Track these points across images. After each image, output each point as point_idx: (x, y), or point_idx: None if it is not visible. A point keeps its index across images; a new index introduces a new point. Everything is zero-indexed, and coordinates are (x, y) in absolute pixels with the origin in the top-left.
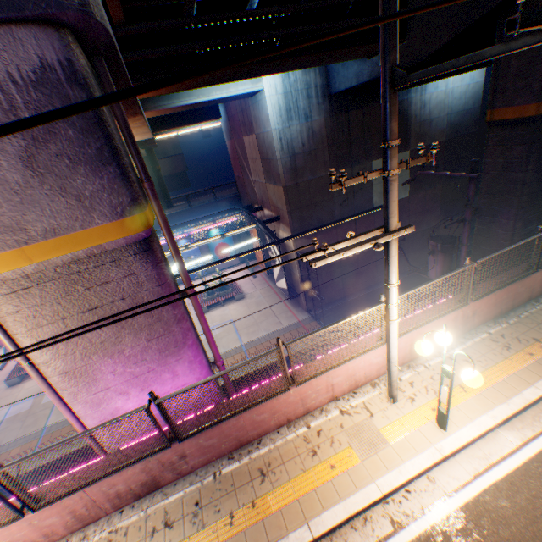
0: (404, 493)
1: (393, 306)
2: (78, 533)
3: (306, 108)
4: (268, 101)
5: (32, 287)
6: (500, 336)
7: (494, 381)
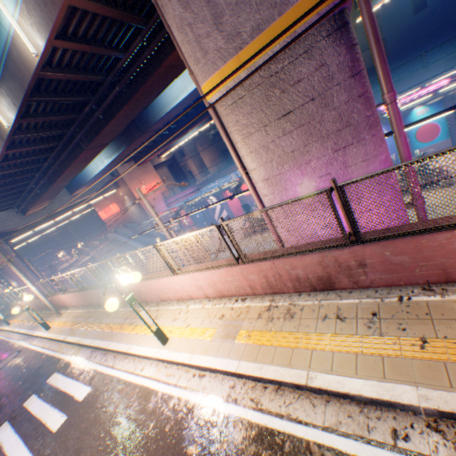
0: None
1: None
2: (268, 296)
3: None
4: None
5: (244, 97)
6: None
7: None
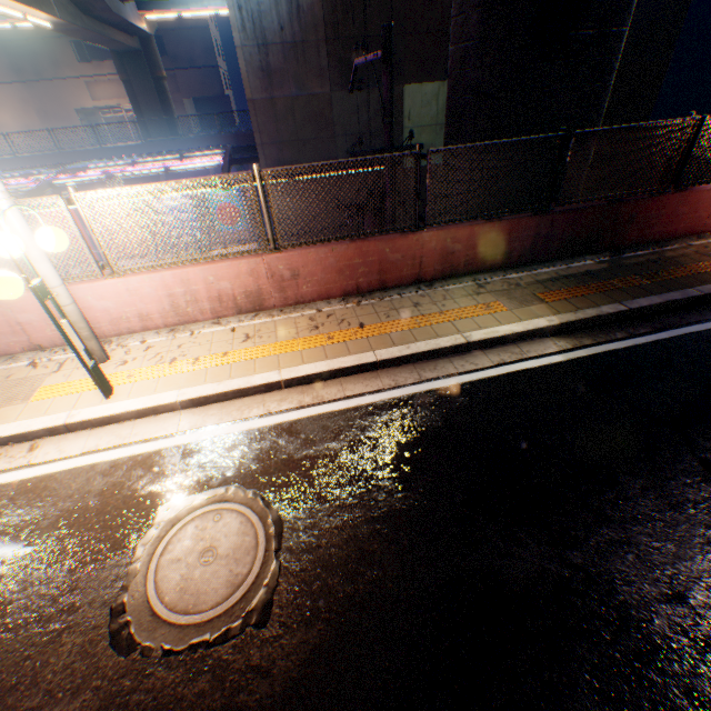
0: None
1: None
2: None
3: None
4: None
5: None
6: (328, 316)
7: (243, 360)
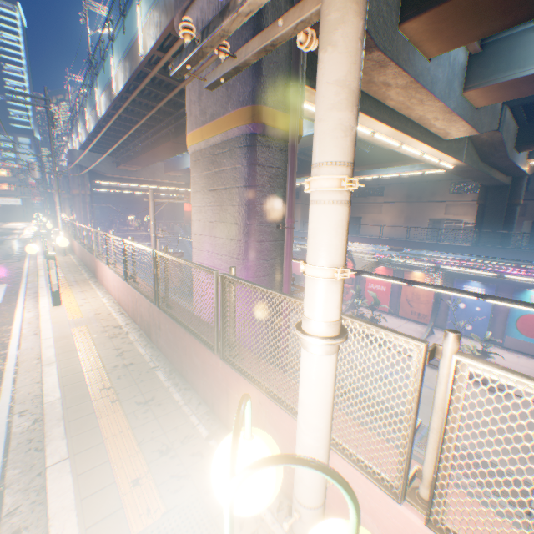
0: None
1: (307, 271)
2: (131, 320)
3: None
4: None
5: (201, 160)
6: None
7: None
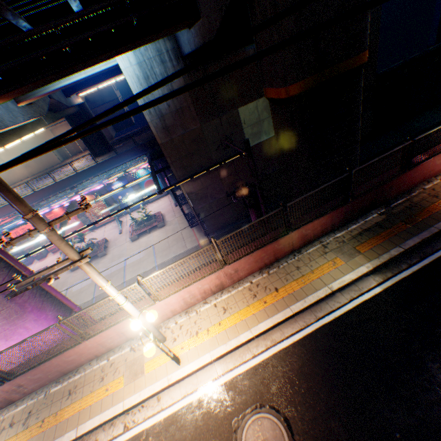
0: (140, 407)
1: (114, 297)
2: None
3: (163, 73)
4: (126, 73)
5: None
6: (257, 286)
7: (229, 326)
